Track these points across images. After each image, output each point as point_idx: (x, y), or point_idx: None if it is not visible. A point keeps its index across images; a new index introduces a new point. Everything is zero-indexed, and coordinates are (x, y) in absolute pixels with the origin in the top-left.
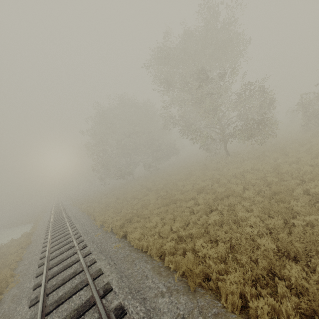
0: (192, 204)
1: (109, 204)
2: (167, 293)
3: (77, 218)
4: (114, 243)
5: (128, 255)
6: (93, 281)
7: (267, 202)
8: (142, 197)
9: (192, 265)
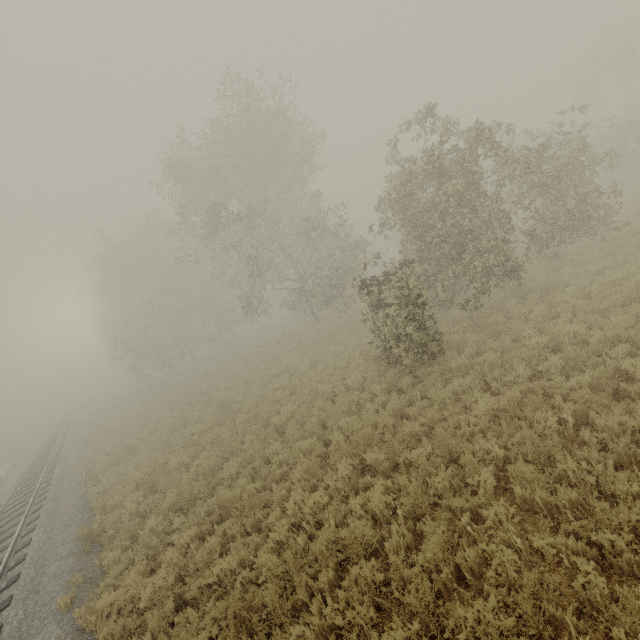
0: (192, 432)
1: (123, 424)
2: (65, 556)
3: (69, 455)
4: (74, 500)
5: (72, 517)
6: (16, 553)
7: (229, 437)
8: (168, 410)
9: (114, 523)
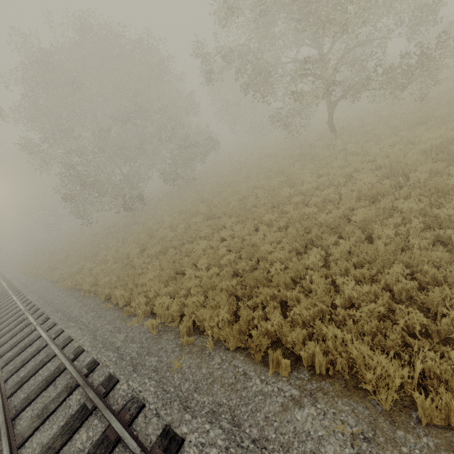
0: (417, 227)
1: (129, 261)
2: None
3: (61, 309)
4: (297, 409)
5: None
6: None
7: None
8: (208, 233)
9: None
